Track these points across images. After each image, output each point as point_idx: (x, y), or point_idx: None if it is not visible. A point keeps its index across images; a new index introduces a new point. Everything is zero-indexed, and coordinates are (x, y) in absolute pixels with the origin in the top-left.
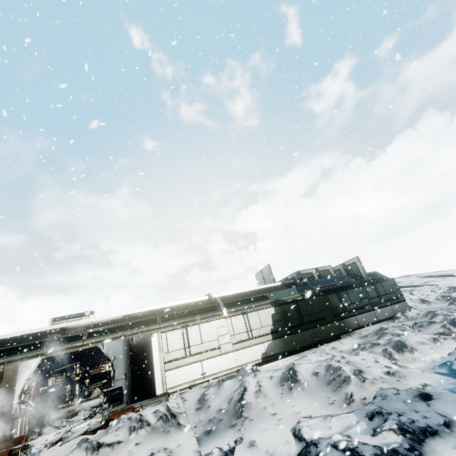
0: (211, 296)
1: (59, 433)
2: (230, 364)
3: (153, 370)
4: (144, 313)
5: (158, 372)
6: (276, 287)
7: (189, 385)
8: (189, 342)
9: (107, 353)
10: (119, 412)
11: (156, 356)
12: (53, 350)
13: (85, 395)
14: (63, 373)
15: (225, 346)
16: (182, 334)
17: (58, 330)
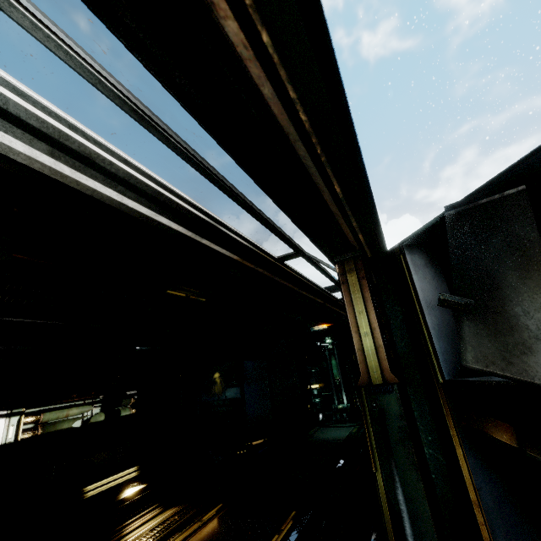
0: None
1: None
2: None
3: None
4: None
5: None
6: None
7: None
8: None
9: None
10: None
11: None
12: None
13: None
14: None
15: None
16: None
17: None
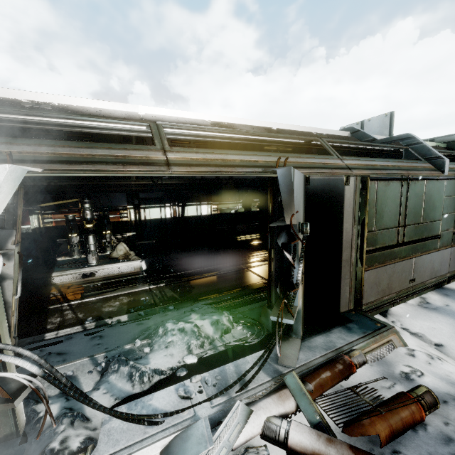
0: (367, 133)
1: (167, 452)
2: (443, 268)
3: (339, 263)
4: (257, 130)
5: (347, 269)
6: (438, 148)
7: (392, 299)
8: (406, 215)
9: (294, 207)
10: (331, 382)
11: (347, 234)
12: (61, 155)
13: (100, 249)
14: (54, 211)
15: (445, 235)
16: (400, 195)
17: (42, 106)
